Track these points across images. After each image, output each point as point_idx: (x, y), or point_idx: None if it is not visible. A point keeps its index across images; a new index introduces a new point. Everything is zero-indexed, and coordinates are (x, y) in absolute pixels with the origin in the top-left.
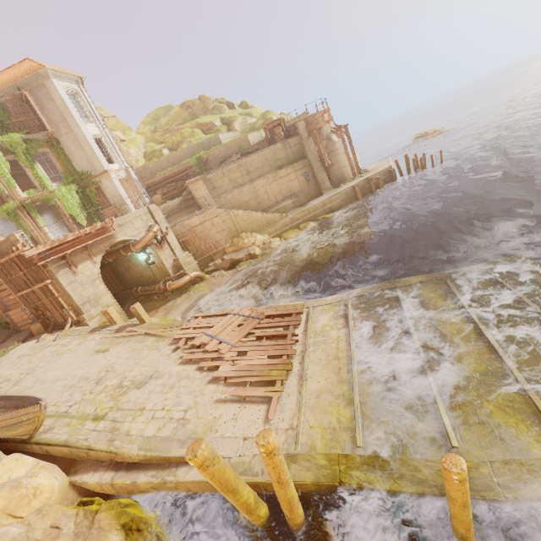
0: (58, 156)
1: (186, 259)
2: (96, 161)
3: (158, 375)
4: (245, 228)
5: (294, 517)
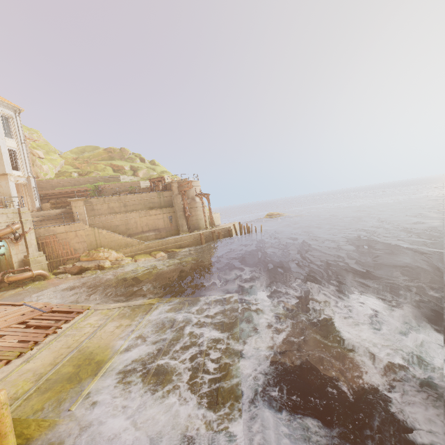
0: None
1: (37, 257)
2: (1, 165)
3: None
4: (105, 244)
5: None
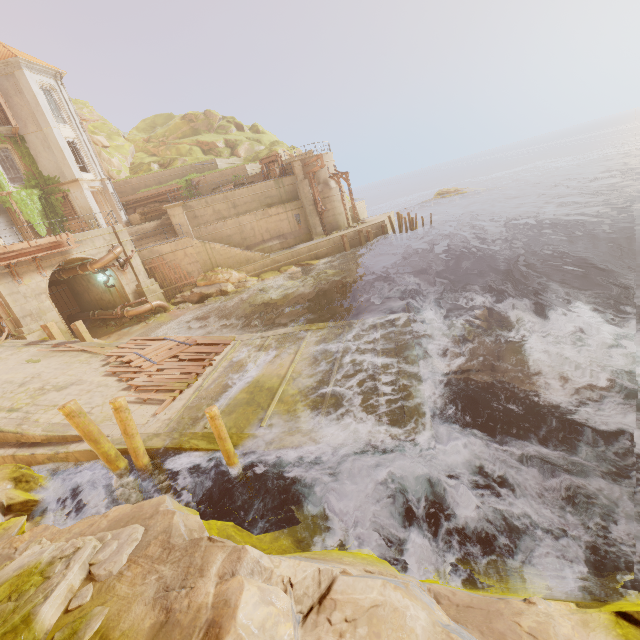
0: (22, 155)
1: (150, 286)
2: (67, 168)
3: (80, 383)
4: (221, 263)
5: (139, 464)
